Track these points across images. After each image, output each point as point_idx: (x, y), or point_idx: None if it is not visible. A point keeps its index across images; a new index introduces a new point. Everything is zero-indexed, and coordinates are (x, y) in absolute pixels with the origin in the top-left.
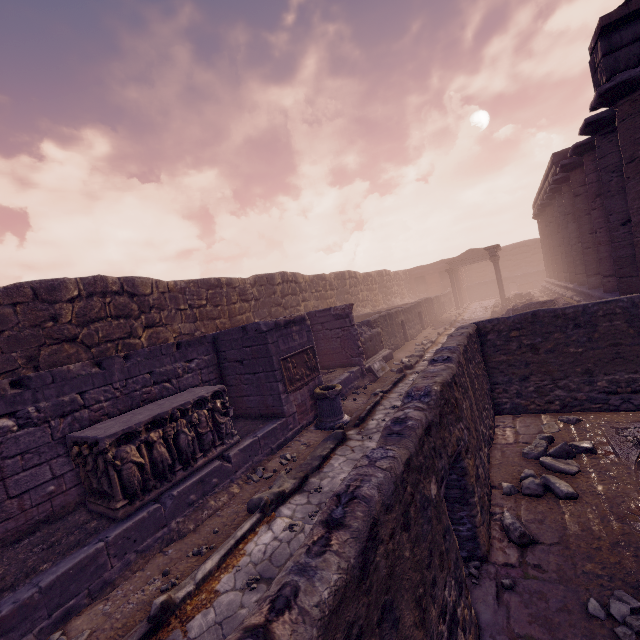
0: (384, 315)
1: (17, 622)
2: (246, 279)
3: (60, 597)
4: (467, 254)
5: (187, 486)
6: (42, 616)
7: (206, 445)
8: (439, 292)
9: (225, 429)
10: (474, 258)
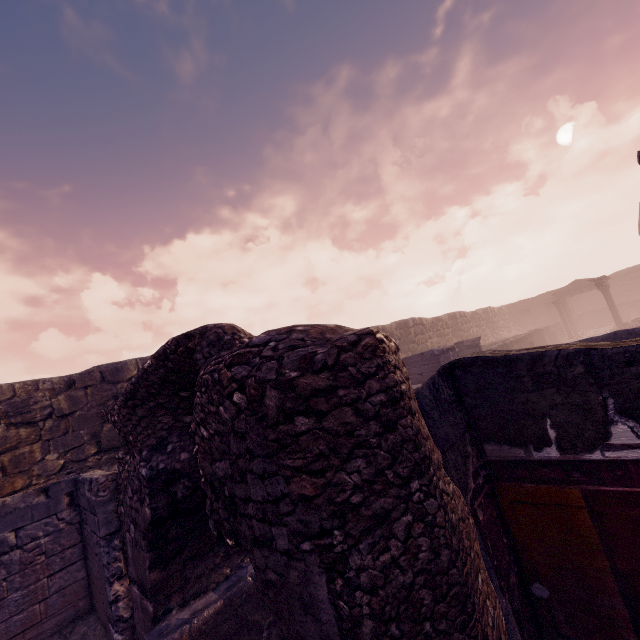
0: (501, 345)
1: None
2: (392, 325)
3: None
4: (573, 285)
5: None
6: None
7: None
8: (547, 323)
9: None
10: (581, 288)
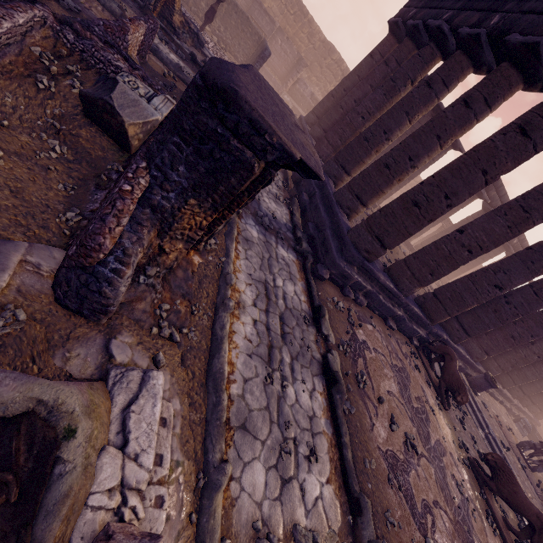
0: None
1: None
2: (321, 33)
3: None
4: None
5: None
6: None
7: None
8: None
9: None
10: None
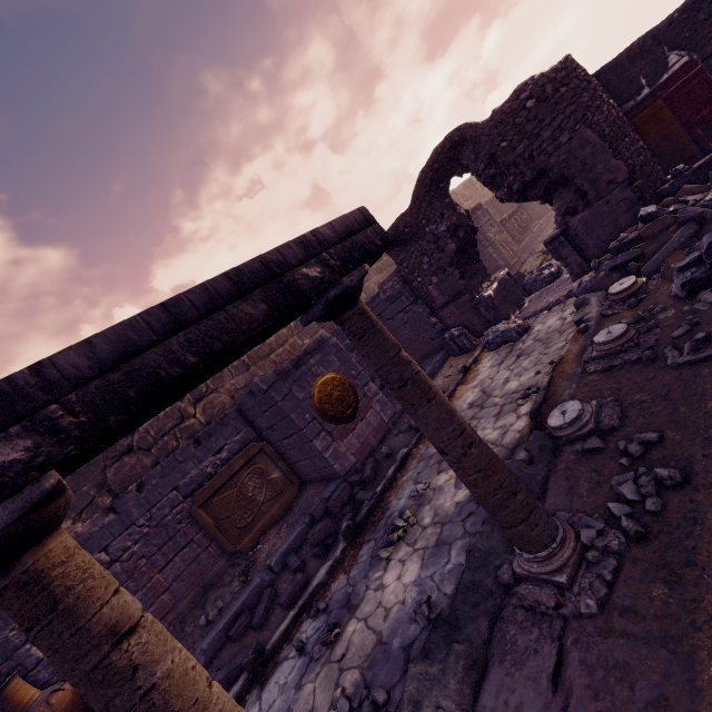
0: None
1: (522, 252)
2: (459, 188)
3: (526, 250)
4: None
5: (535, 230)
6: (526, 253)
7: (529, 223)
8: None
9: (531, 218)
10: None
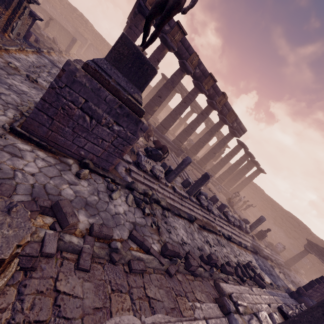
0: None
1: None
2: None
3: None
4: None
5: None
6: None
7: None
8: None
9: None
10: None
